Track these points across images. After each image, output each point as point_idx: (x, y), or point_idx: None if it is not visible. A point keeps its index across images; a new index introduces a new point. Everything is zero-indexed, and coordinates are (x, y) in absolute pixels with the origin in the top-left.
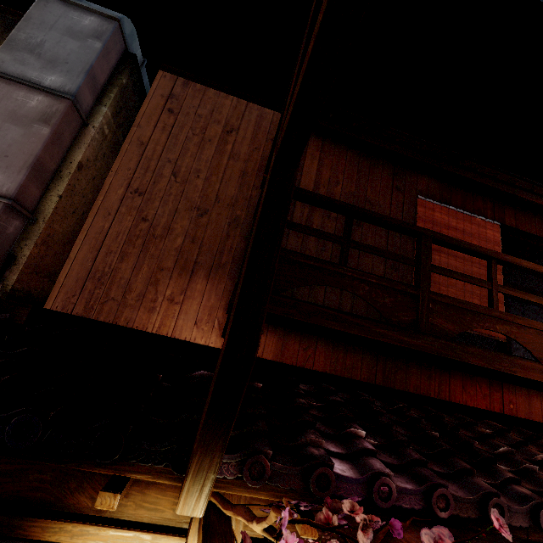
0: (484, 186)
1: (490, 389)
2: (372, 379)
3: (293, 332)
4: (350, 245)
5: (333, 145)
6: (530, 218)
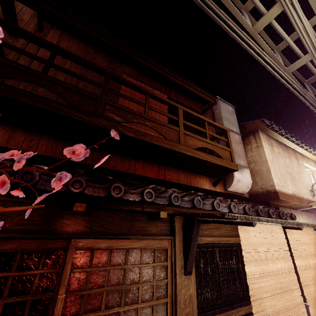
0: (152, 69)
1: (158, 169)
2: (83, 161)
3: (20, 129)
4: (52, 65)
5: (70, 36)
6: (183, 97)
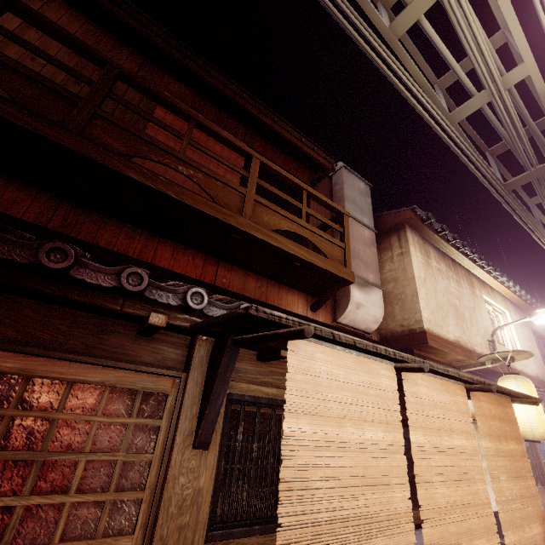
0: (218, 89)
1: (205, 263)
2: (42, 221)
3: None
4: None
5: (67, 8)
6: (277, 154)
